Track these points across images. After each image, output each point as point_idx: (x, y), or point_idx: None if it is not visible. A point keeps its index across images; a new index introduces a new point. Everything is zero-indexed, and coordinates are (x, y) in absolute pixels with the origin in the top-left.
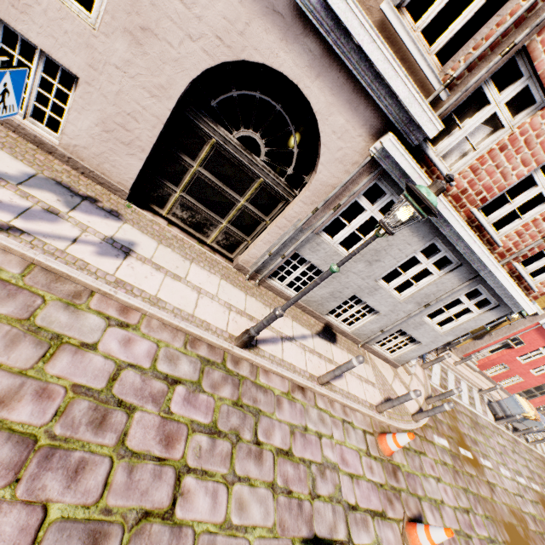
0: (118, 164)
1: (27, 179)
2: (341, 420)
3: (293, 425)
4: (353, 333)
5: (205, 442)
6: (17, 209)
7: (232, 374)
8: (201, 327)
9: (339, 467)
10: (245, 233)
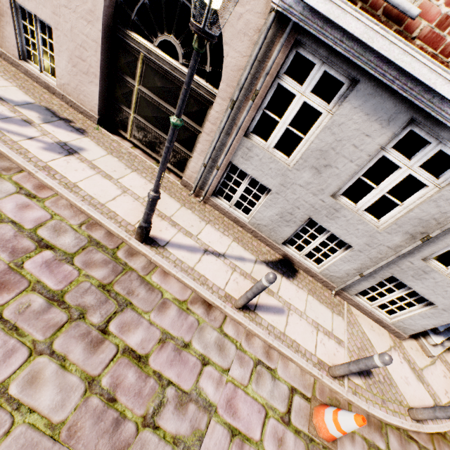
0: (87, 93)
1: (25, 104)
2: (256, 360)
3: (169, 334)
4: (323, 274)
5: (39, 304)
6: (2, 116)
7: (118, 261)
8: (105, 215)
9: (216, 411)
10: (188, 149)
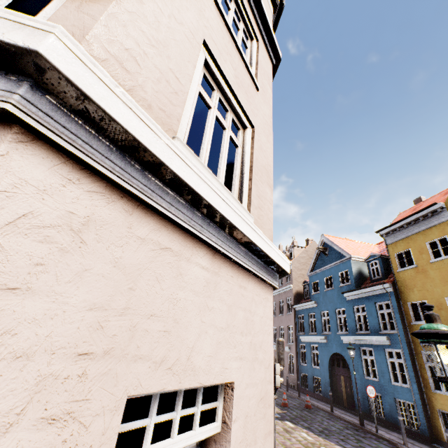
0: None
1: None
2: None
3: None
4: None
5: None
6: None
7: None
8: None
9: None
10: None
